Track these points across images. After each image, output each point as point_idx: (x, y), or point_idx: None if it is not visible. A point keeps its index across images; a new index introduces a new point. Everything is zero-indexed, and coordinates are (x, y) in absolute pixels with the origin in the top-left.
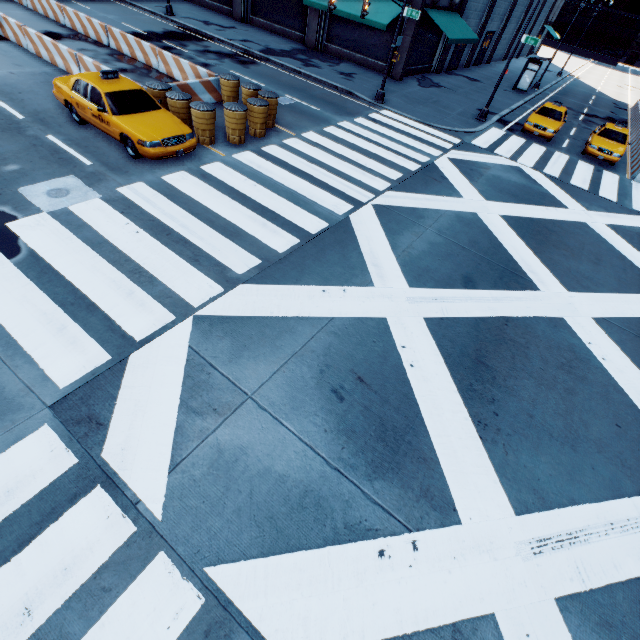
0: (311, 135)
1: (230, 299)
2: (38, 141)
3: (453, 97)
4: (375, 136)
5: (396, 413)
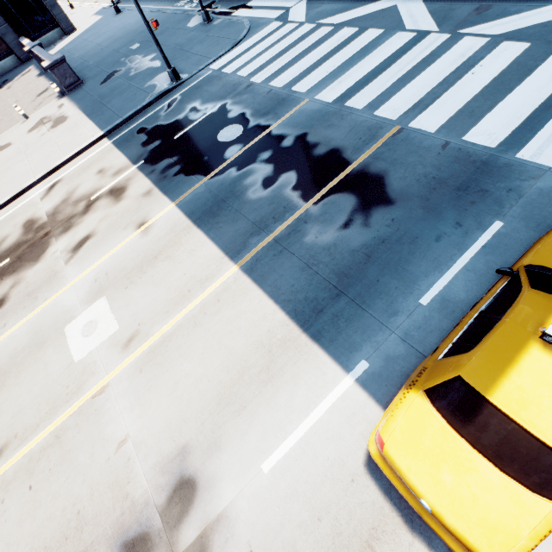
0: None
1: None
2: None
3: None
4: None
5: None
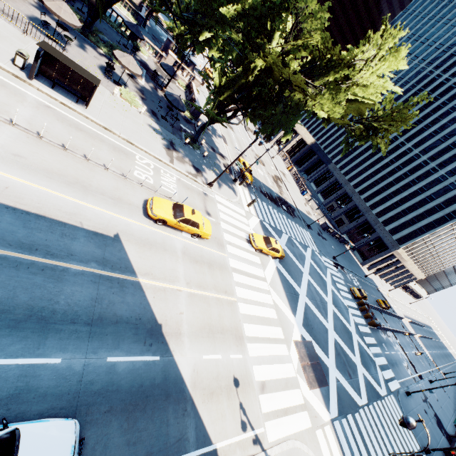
0: (369, 330)
1: (328, 271)
2: (350, 283)
3: None
4: (377, 351)
5: (317, 266)
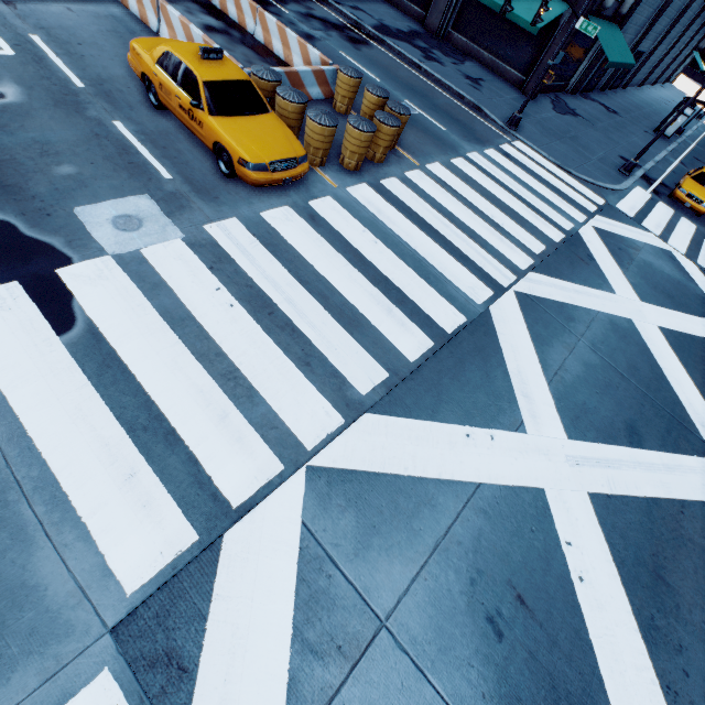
0: (437, 168)
1: (353, 439)
2: (102, 129)
3: (592, 133)
4: (510, 180)
5: (568, 666)
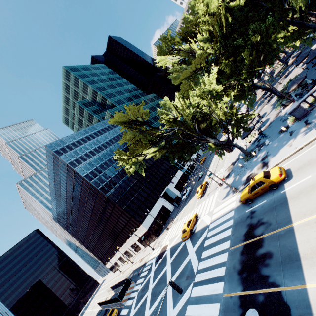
0: None
1: None
2: None
3: None
4: None
5: None
